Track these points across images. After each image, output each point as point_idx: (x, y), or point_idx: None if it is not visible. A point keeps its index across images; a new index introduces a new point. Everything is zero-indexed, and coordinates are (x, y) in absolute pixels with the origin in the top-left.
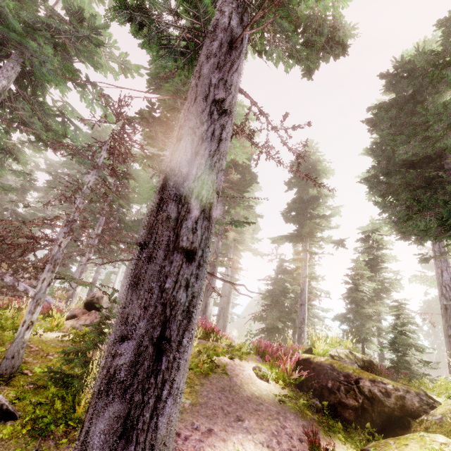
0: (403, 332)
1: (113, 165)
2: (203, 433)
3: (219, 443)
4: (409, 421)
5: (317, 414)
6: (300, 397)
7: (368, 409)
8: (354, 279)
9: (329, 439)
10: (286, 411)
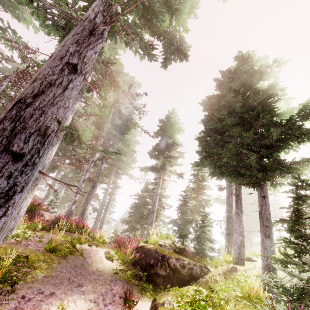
0: (204, 231)
1: (15, 95)
2: (46, 296)
3: (56, 301)
4: (192, 282)
5: (140, 281)
6: (130, 270)
7: (171, 276)
8: (185, 198)
9: (138, 294)
10: (118, 280)
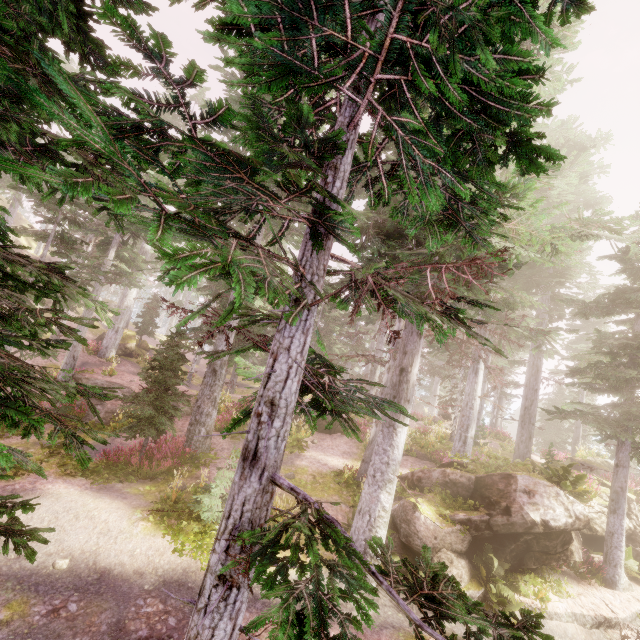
0: None
1: None
2: None
3: None
4: None
5: None
6: None
7: None
8: None
9: None
10: None
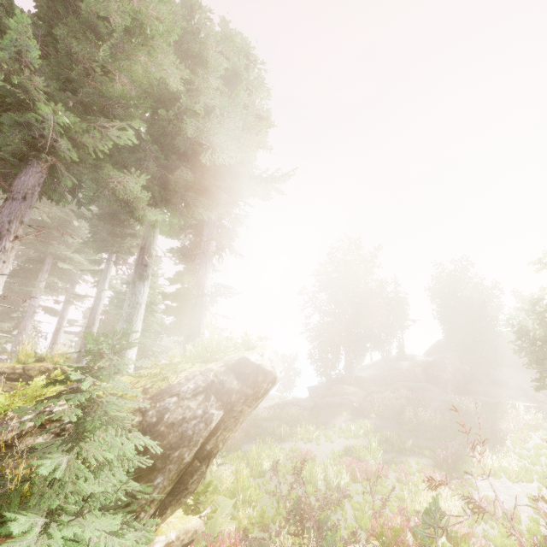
0: None
1: None
2: None
3: None
4: None
5: None
6: None
7: None
8: None
9: None
10: None
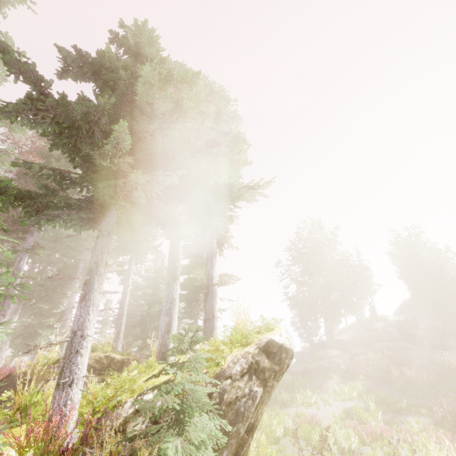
0: None
1: None
2: None
3: None
4: None
5: None
6: None
7: None
8: (157, 282)
9: None
10: None
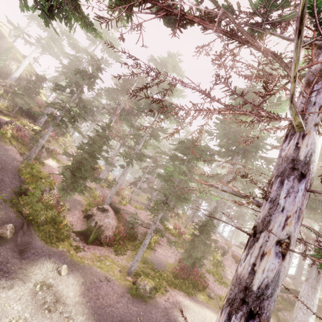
0: None
1: None
2: None
3: None
4: None
5: None
6: None
7: None
8: None
9: None
10: None
